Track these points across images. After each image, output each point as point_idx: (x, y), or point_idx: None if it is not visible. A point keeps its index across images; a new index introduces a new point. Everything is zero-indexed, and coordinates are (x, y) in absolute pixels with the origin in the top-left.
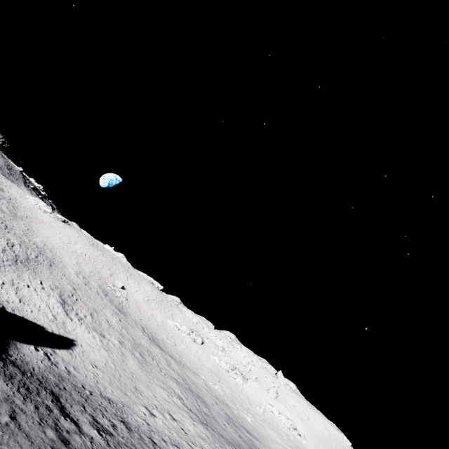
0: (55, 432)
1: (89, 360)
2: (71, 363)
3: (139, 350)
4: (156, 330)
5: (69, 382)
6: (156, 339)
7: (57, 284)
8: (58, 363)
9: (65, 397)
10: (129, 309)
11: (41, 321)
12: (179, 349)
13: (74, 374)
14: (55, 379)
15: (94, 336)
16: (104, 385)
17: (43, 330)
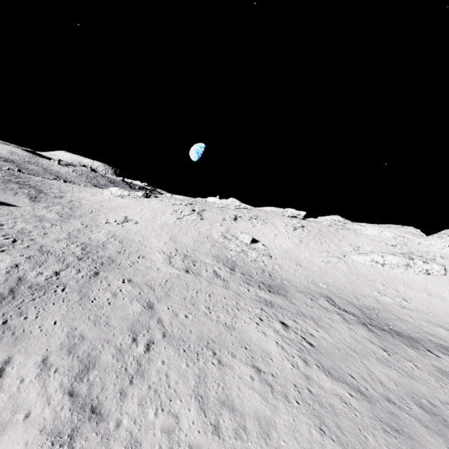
0: None
1: None
2: None
3: None
4: (350, 287)
5: None
6: (371, 314)
7: (84, 329)
8: None
9: None
10: (283, 272)
11: None
12: (420, 305)
13: None
14: None
15: None
16: None
17: None
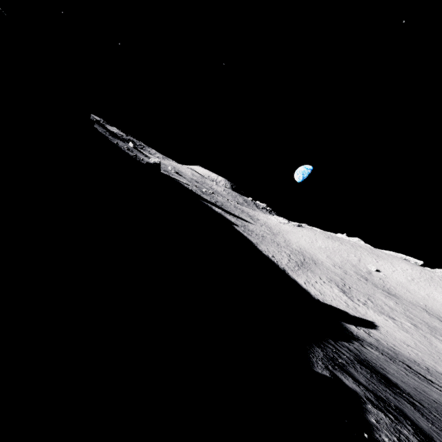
0: (437, 390)
1: (398, 340)
2: (386, 340)
3: (438, 333)
4: None
5: (400, 355)
6: None
7: (329, 277)
8: (379, 340)
9: (412, 367)
10: (396, 291)
11: (341, 307)
12: None
13: (397, 350)
14: (390, 352)
15: (385, 318)
16: (431, 363)
17: (347, 314)
